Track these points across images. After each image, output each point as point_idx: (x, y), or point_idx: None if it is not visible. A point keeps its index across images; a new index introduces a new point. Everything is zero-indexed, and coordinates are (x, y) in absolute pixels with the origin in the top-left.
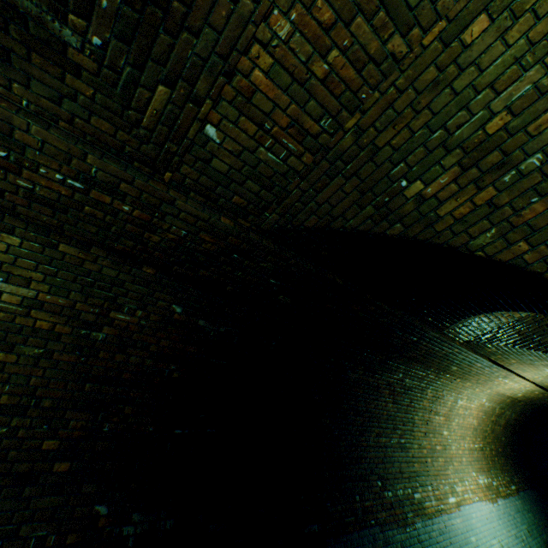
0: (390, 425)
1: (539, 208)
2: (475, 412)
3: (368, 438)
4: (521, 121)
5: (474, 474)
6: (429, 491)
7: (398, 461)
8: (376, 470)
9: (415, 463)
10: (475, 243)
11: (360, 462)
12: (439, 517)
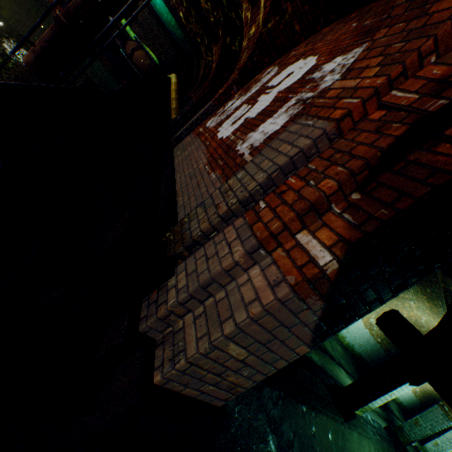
0: None
1: None
2: None
3: None
4: None
5: (417, 387)
6: None
7: None
8: None
9: None
10: None
11: None
12: None
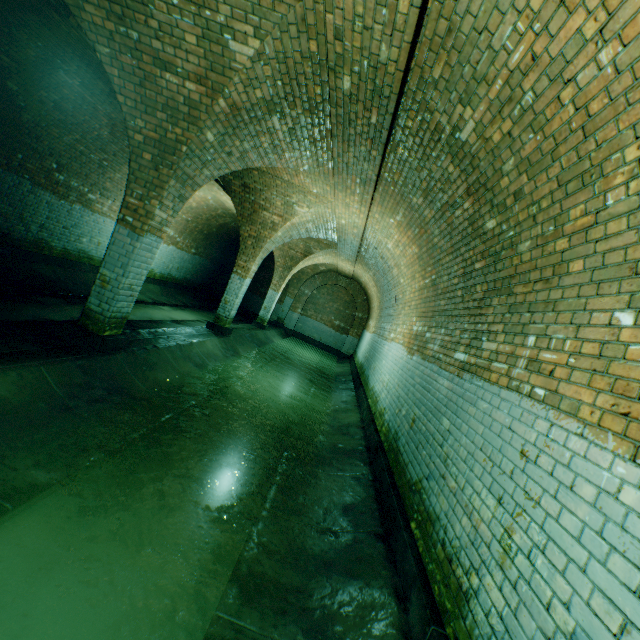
0: (99, 147)
1: (130, 62)
2: (199, 200)
3: (65, 136)
4: (134, 7)
5: None
6: (108, 203)
7: (91, 171)
8: (58, 158)
9: (109, 184)
10: (100, 49)
11: (43, 143)
12: (103, 218)
